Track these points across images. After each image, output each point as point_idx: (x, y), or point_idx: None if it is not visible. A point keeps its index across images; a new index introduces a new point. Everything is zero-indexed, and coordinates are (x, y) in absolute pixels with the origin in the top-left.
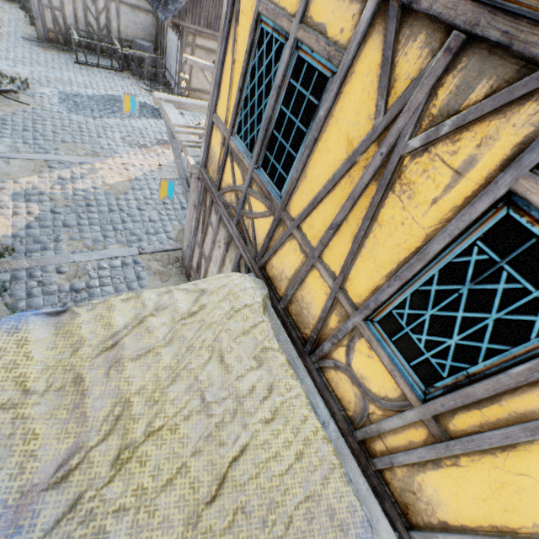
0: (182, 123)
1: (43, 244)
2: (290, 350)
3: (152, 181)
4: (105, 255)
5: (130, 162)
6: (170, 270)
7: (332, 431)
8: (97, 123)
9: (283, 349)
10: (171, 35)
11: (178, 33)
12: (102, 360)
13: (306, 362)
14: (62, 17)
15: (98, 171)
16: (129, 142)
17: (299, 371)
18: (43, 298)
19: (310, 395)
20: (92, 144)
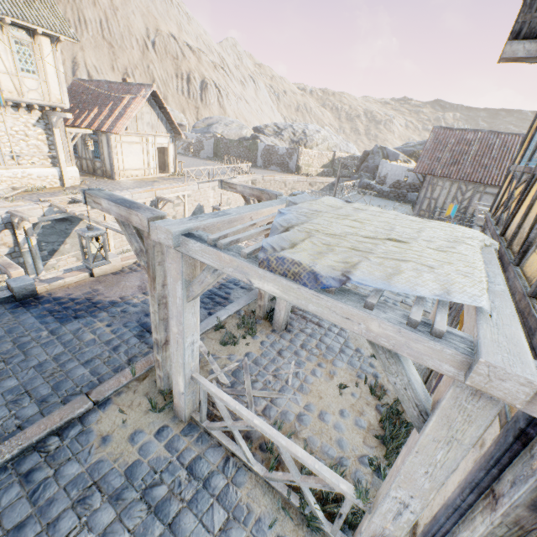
0: None
1: None
2: (490, 260)
3: None
4: None
5: None
6: None
7: (497, 287)
8: None
9: (483, 257)
10: None
11: None
12: (354, 209)
13: (506, 272)
14: (434, 203)
15: None
16: None
17: (490, 265)
18: None
19: (490, 273)
20: None
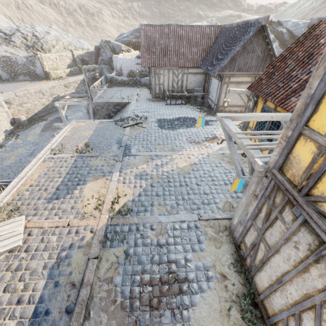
0: (239, 130)
1: (145, 207)
2: None
3: (204, 164)
4: (177, 218)
5: (190, 153)
6: (221, 237)
7: None
8: (174, 132)
9: None
10: (214, 81)
11: (220, 78)
12: None
13: None
14: (163, 87)
15: (174, 159)
16: (190, 141)
17: None
18: (142, 248)
19: None
20: (171, 144)
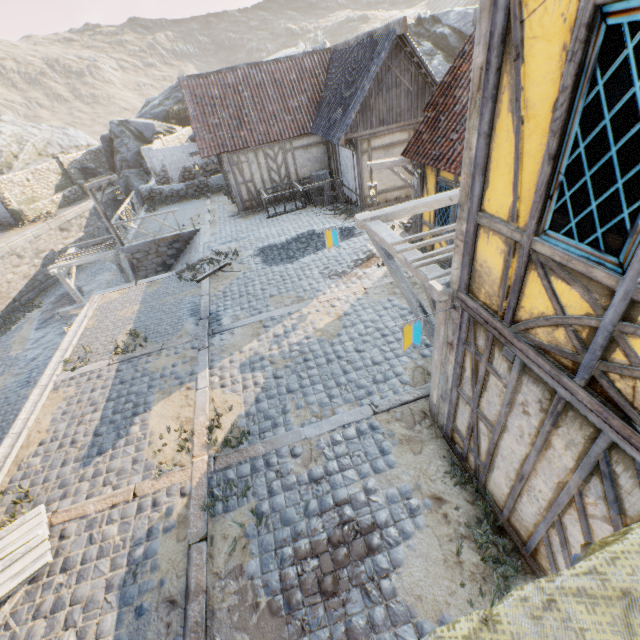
0: (398, 238)
1: (272, 420)
2: None
3: (362, 311)
4: (336, 423)
5: (333, 296)
6: (419, 433)
7: None
8: (295, 266)
9: None
10: (344, 153)
11: (352, 146)
12: None
13: None
14: (253, 186)
15: (306, 317)
16: (327, 275)
17: None
18: (284, 495)
19: None
20: (295, 289)
